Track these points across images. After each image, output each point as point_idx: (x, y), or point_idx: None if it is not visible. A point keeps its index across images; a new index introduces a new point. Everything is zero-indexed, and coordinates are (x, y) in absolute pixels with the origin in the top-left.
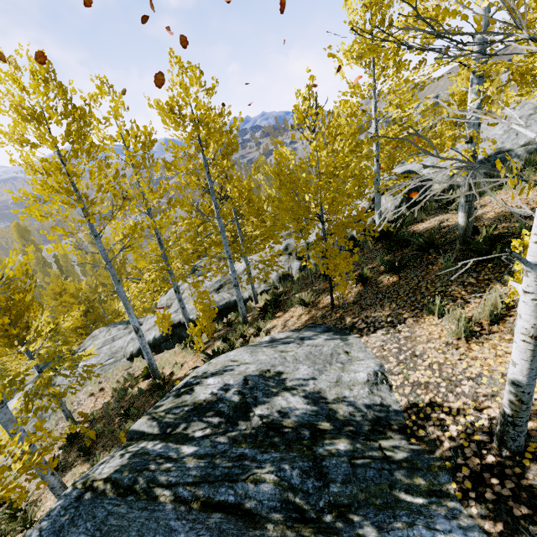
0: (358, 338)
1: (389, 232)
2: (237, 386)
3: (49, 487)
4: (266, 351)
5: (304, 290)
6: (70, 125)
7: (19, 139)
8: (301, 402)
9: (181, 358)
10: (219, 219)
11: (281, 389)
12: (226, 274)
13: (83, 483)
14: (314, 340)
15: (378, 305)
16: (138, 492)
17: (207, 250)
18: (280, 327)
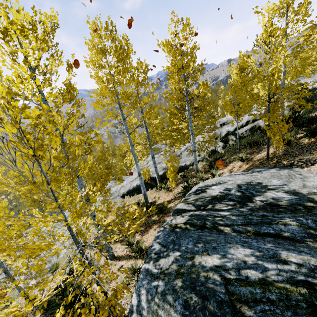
0: (301, 169)
1: (295, 118)
2: (235, 188)
3: (106, 250)
4: (240, 176)
5: (234, 155)
6: (118, 56)
7: (95, 64)
8: (285, 194)
9: (156, 194)
10: (189, 111)
11: (266, 189)
12: (180, 149)
13: (169, 226)
14: (268, 171)
15: (307, 153)
16: (209, 228)
17: (170, 134)
18: (228, 172)
